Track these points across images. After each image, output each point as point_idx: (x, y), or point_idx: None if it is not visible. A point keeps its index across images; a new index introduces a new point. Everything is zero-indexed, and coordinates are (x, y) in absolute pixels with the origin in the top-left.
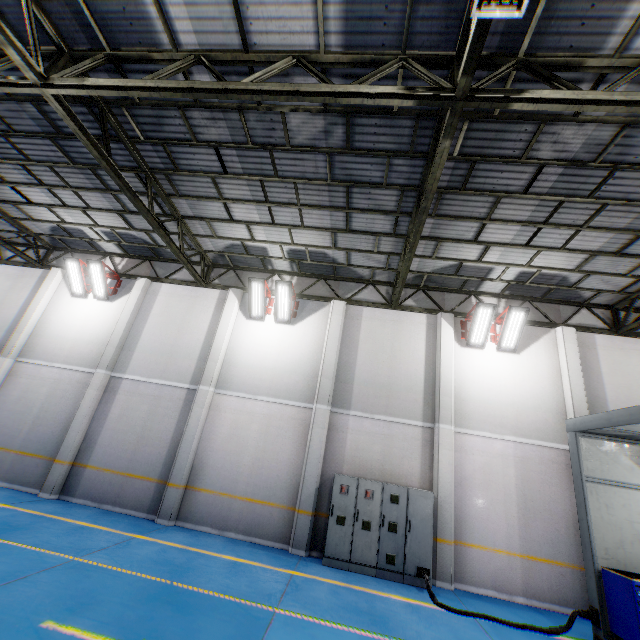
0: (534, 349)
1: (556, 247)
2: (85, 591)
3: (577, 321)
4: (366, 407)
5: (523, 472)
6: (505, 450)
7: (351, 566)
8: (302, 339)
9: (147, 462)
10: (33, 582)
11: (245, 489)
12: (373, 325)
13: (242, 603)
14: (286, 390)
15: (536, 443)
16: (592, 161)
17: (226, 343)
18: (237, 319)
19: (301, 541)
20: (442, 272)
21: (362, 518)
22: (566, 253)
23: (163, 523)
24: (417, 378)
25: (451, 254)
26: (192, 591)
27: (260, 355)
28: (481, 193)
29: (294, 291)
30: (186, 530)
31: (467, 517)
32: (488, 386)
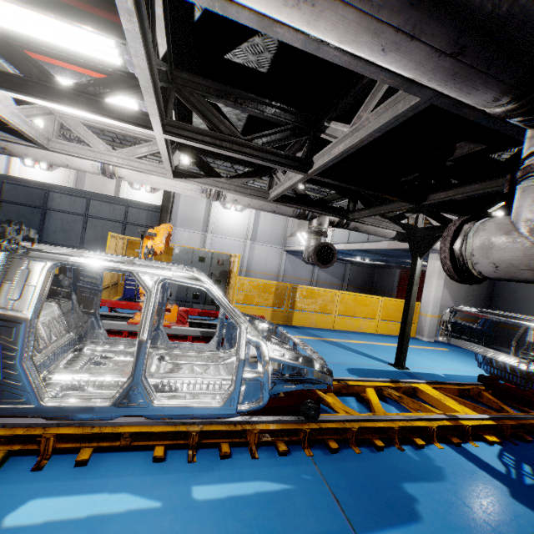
0: (59, 170)
1: None
2: None
3: None
4: None
5: None
6: None
7: None
8: None
9: None
10: None
11: None
12: None
13: None
14: None
15: None
16: None
17: None
18: None
19: None
20: None
21: None
22: None
23: None
24: None
25: None
26: None
27: None
28: None
29: None
30: None
31: None
32: None
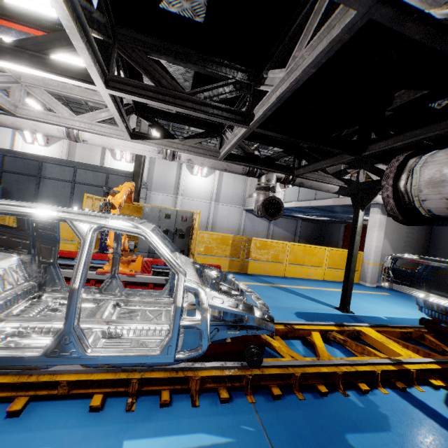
0: (54, 146)
1: None
2: None
3: None
4: None
5: None
6: None
7: None
8: None
9: None
10: None
11: None
12: None
13: None
14: None
15: None
16: None
17: None
18: None
19: None
20: None
21: None
22: None
23: None
24: None
25: None
26: None
27: None
28: None
29: None
30: None
31: None
32: None
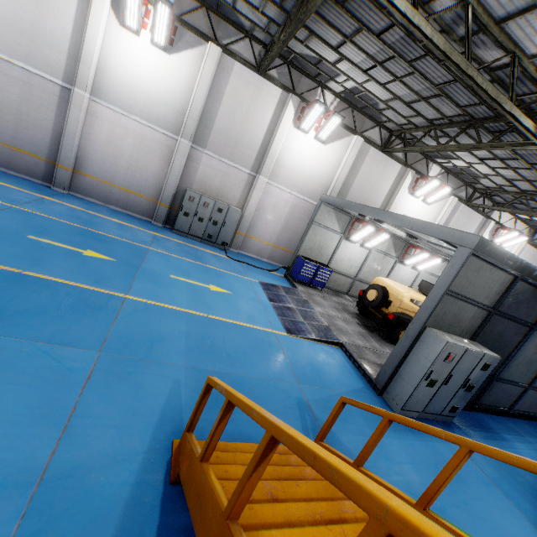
0: (335, 145)
1: (380, 82)
2: (39, 226)
3: (369, 134)
4: (217, 151)
5: (292, 212)
6: (289, 199)
7: (188, 236)
8: (176, 74)
9: (32, 143)
10: (1, 216)
11: (122, 183)
12: (239, 84)
13: (131, 243)
14: (157, 118)
15: (306, 199)
16: (420, 41)
17: (98, 49)
18: (109, 21)
19: (160, 219)
20: (307, 58)
21: (199, 216)
22: (384, 89)
23: (59, 191)
24: (257, 141)
25: (317, 49)
26: (102, 234)
27: (134, 76)
28: (352, 18)
29: (174, 15)
30: (79, 199)
31: (256, 226)
32: (298, 160)
